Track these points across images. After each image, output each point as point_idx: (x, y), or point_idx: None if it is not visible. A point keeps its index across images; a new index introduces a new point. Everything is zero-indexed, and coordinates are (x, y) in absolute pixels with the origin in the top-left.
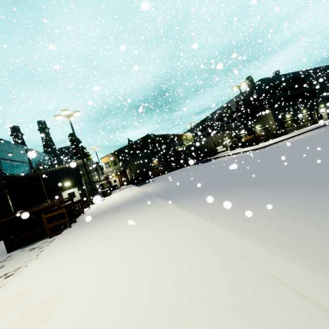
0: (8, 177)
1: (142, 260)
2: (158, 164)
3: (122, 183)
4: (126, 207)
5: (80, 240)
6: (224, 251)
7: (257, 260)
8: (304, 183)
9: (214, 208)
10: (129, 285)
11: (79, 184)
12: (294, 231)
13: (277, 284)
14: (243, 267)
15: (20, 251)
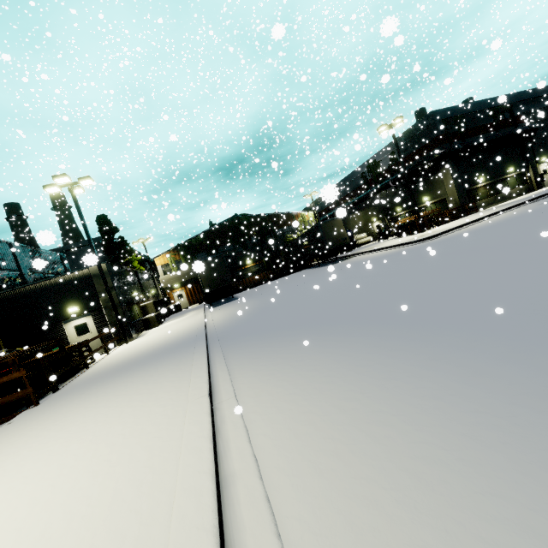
0: None
1: None
2: (255, 266)
3: (192, 299)
4: (147, 364)
5: (2, 456)
6: None
7: None
8: (471, 342)
9: (274, 393)
10: None
11: (95, 310)
12: (387, 544)
13: None
14: None
15: None
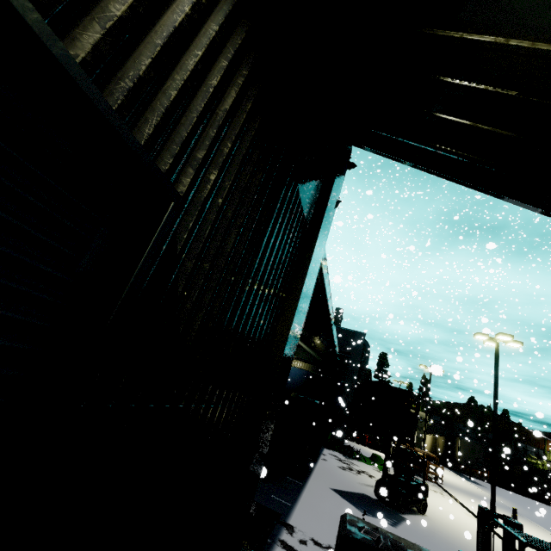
0: None
1: None
2: None
3: None
4: None
5: None
6: None
7: None
8: None
9: None
10: None
11: None
12: None
13: None
14: None
15: None
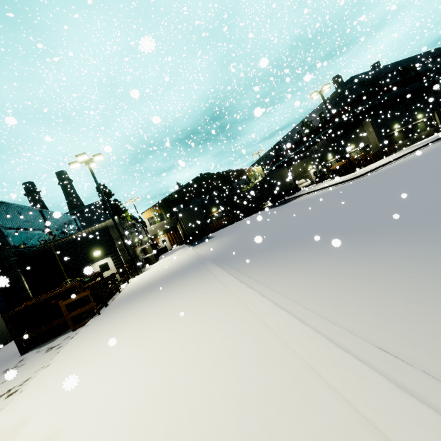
0: (21, 252)
1: (172, 374)
2: (219, 213)
3: (173, 243)
4: (171, 280)
5: (105, 337)
6: (290, 361)
7: (339, 382)
8: (422, 229)
9: (287, 277)
10: (145, 423)
11: (112, 252)
12: (406, 316)
13: (371, 437)
14: (316, 395)
15: (36, 351)
